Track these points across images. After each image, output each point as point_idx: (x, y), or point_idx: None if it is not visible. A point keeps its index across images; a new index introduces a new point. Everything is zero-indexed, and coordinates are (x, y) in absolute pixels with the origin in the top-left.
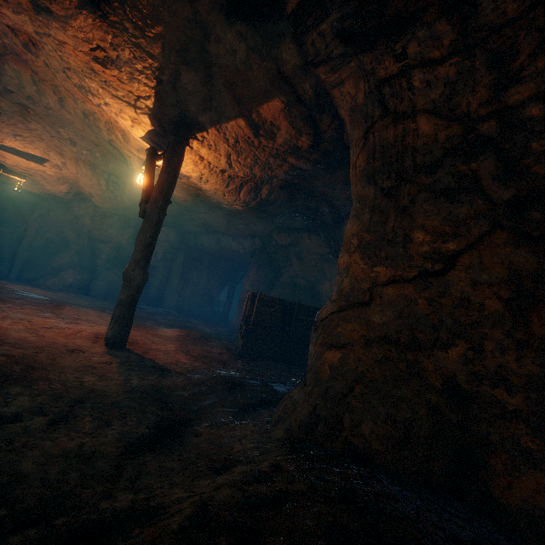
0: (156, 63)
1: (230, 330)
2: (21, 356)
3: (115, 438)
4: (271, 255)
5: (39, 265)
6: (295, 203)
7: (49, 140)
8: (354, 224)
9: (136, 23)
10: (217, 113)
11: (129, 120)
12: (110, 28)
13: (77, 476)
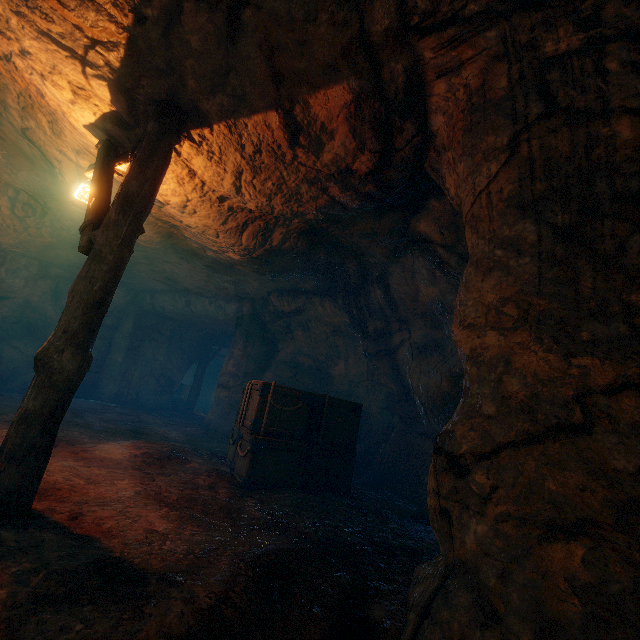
0: None
1: (205, 431)
2: None
3: None
4: (265, 325)
5: None
6: (314, 256)
7: None
8: (500, 282)
9: None
10: (234, 98)
11: (67, 90)
12: None
13: None
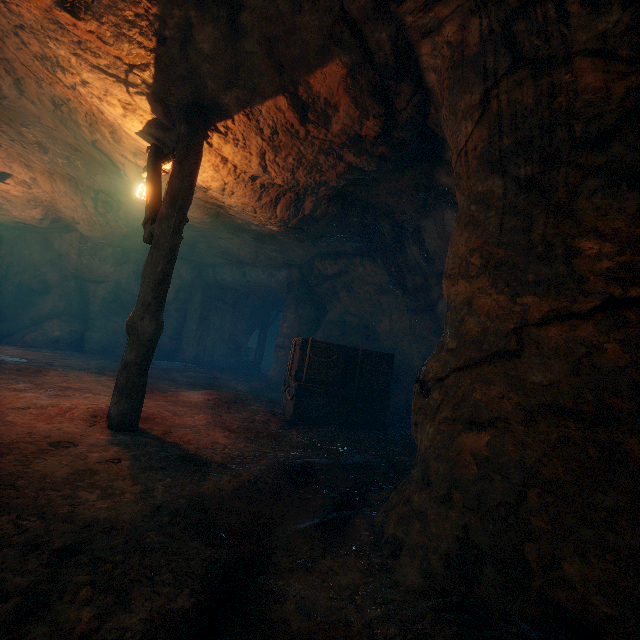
0: (154, 7)
1: (267, 385)
2: None
3: (138, 635)
4: (312, 289)
5: (13, 316)
6: (346, 219)
7: (9, 145)
8: (471, 235)
9: None
10: (247, 90)
11: (118, 106)
12: None
13: None
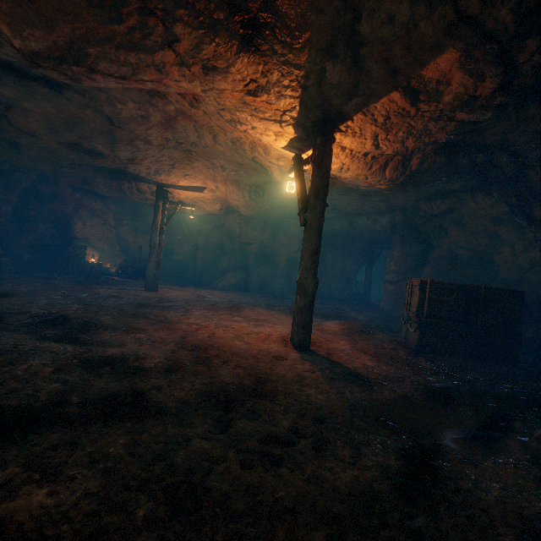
0: (302, 72)
1: (381, 315)
2: (249, 367)
3: (377, 471)
4: (417, 228)
5: (209, 271)
6: (454, 163)
7: (206, 171)
8: None
9: (284, 41)
10: (364, 96)
11: (272, 135)
12: (261, 58)
13: (378, 523)
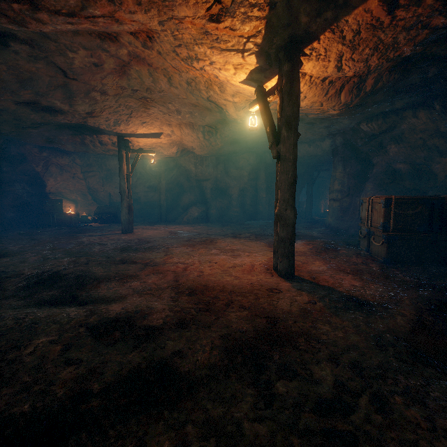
0: None
1: (330, 230)
2: (252, 306)
3: None
4: (357, 149)
5: (173, 208)
6: (405, 80)
7: (162, 117)
8: None
9: None
10: (336, 8)
11: (231, 69)
12: None
13: None
